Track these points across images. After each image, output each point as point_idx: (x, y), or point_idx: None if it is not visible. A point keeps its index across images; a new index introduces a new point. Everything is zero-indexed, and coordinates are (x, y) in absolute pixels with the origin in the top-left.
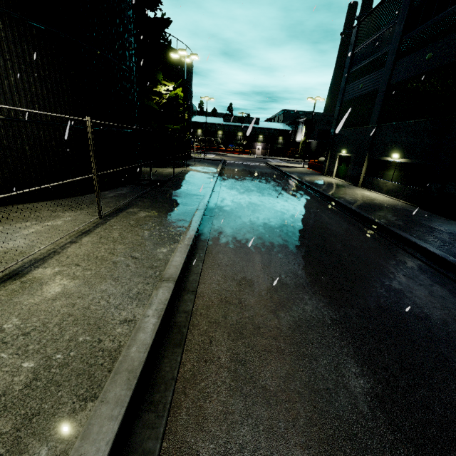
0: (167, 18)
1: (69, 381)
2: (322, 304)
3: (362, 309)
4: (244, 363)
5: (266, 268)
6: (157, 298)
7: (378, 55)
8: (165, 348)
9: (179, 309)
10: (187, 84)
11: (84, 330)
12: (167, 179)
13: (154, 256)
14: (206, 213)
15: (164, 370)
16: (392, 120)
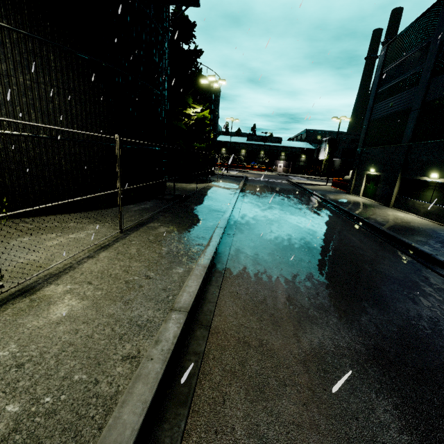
0: (199, 50)
1: (51, 438)
2: (364, 357)
3: (419, 369)
4: (265, 442)
5: (291, 300)
6: (164, 334)
7: (410, 74)
8: (168, 405)
9: (189, 349)
10: (214, 107)
11: (82, 365)
12: (190, 194)
13: (169, 277)
14: (226, 231)
15: (162, 442)
16: (429, 138)
